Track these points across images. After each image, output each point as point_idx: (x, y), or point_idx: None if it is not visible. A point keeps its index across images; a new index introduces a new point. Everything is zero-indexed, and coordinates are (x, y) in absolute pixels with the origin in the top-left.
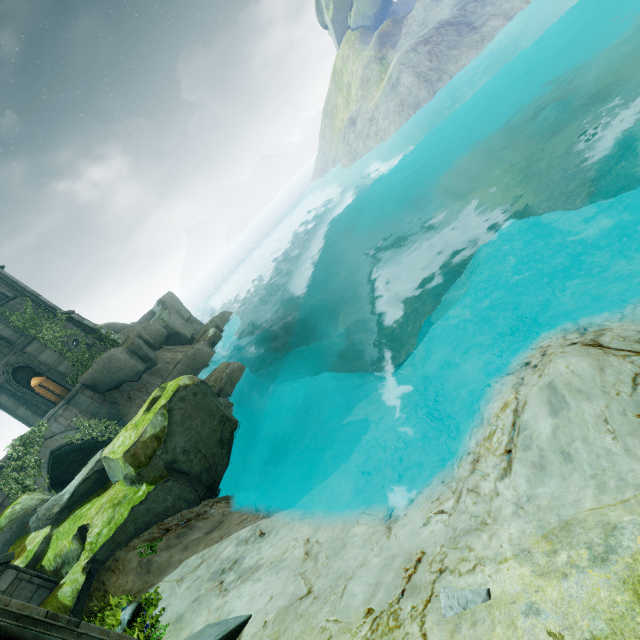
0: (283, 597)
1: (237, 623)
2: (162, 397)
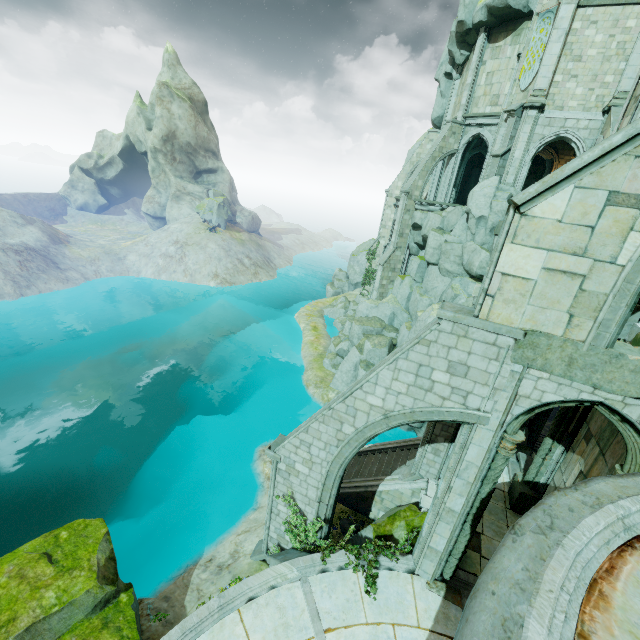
0: (261, 531)
1: (262, 539)
2: (59, 547)
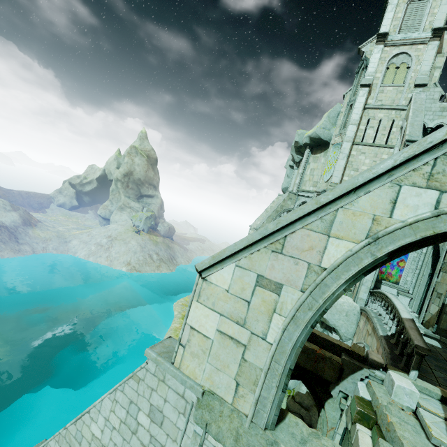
0: None
1: None
2: None
